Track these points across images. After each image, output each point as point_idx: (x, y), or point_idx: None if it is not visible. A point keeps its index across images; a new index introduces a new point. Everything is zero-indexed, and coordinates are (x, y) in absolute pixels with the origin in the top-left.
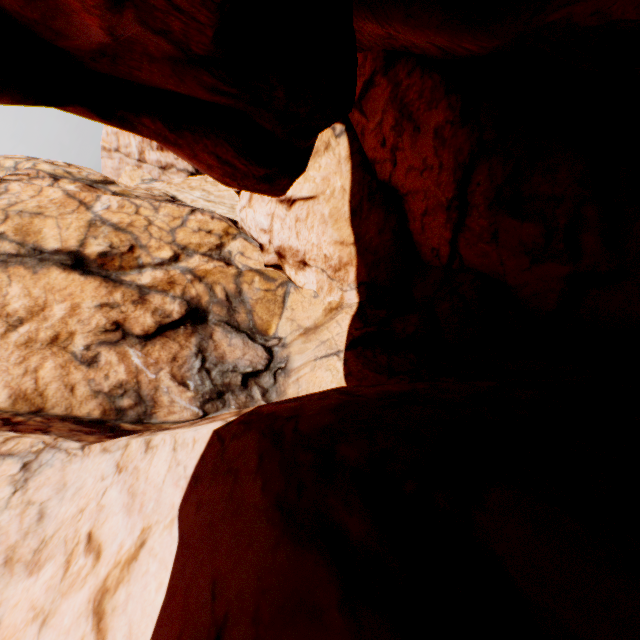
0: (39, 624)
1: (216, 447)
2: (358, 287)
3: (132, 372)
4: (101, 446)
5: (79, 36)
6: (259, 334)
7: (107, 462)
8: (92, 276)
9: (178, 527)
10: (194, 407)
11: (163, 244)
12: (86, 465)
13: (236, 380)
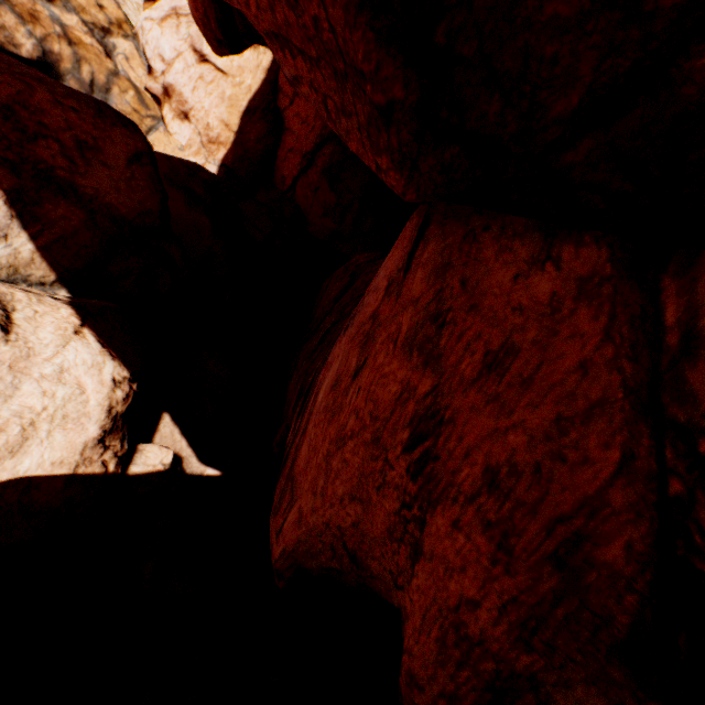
0: None
1: None
2: (221, 167)
3: None
4: None
5: None
6: None
7: None
8: None
9: None
10: None
11: None
12: None
13: None
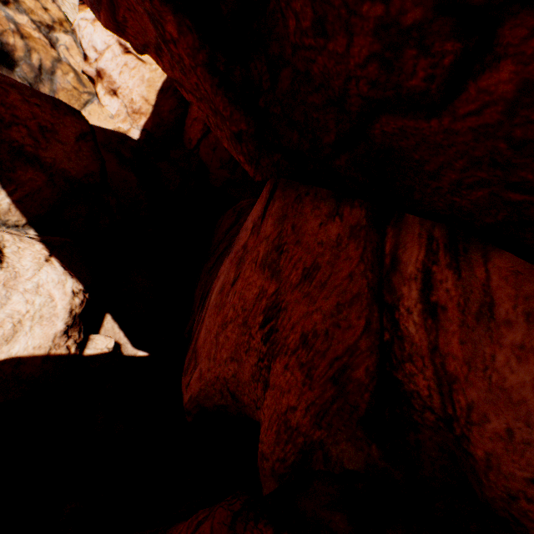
0: None
1: None
2: (143, 131)
3: None
4: None
5: None
6: None
7: None
8: None
9: None
10: None
11: None
12: None
13: None
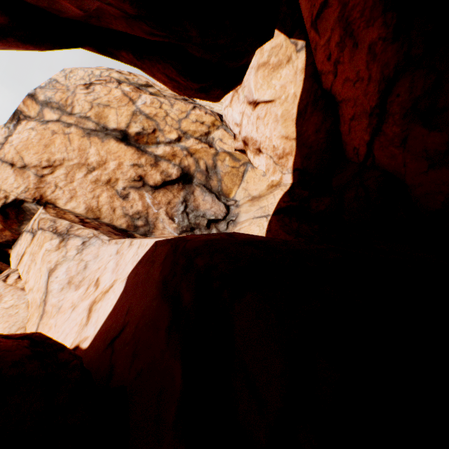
0: (72, 309)
1: (153, 249)
2: (293, 172)
3: (145, 206)
4: (115, 241)
5: (70, 11)
6: (223, 196)
7: (115, 248)
8: (131, 146)
9: (125, 282)
10: (176, 233)
11: (172, 129)
12: (108, 248)
13: (203, 222)
